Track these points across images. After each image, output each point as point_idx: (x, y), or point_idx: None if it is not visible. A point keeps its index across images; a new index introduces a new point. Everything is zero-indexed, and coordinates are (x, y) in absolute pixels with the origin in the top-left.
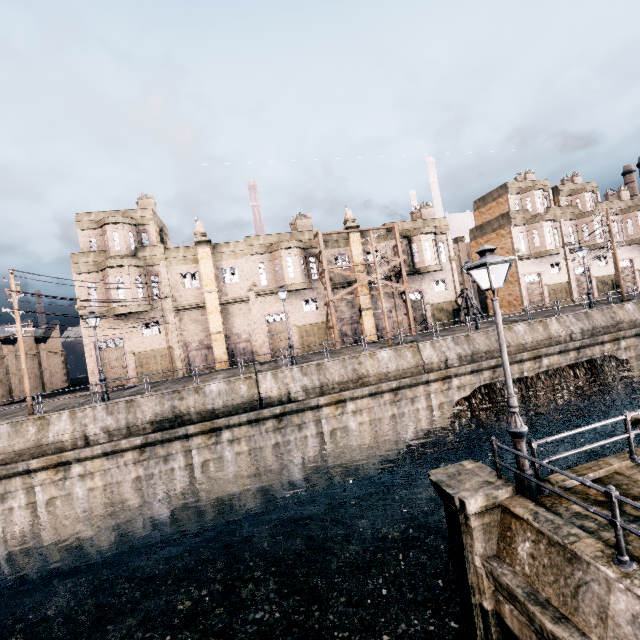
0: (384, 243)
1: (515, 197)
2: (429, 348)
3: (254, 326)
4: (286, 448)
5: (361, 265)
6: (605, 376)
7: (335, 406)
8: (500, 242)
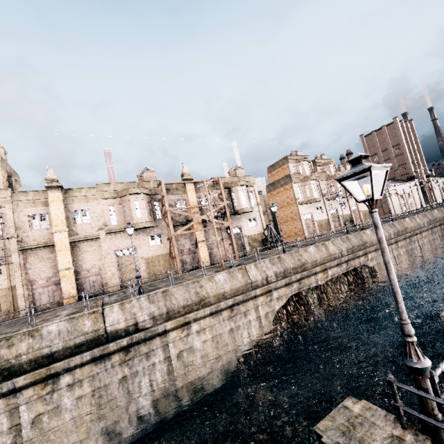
0: (212, 192)
1: (293, 165)
2: (254, 269)
3: (104, 260)
4: (134, 380)
5: (196, 208)
6: (364, 279)
7: (181, 329)
8: (286, 193)
